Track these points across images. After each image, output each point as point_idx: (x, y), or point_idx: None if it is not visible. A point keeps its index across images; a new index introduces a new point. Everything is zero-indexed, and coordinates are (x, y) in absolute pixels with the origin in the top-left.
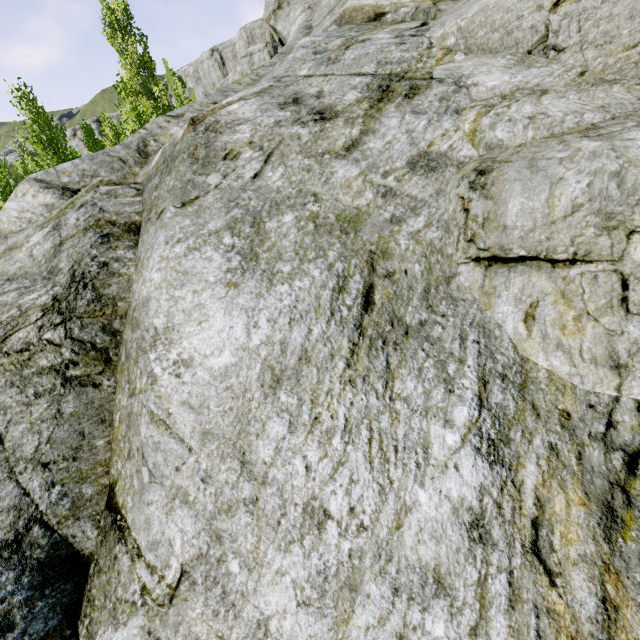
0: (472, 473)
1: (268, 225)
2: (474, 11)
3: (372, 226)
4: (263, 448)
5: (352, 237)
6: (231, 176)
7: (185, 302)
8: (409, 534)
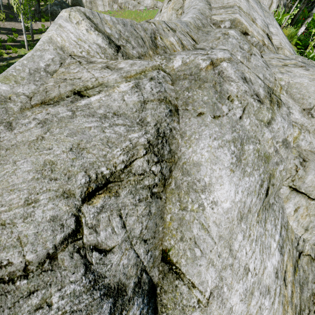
0: (277, 257)
1: (245, 147)
2: (297, 81)
3: (272, 163)
4: (236, 244)
5: (267, 165)
6: (231, 112)
7: (216, 173)
8: (265, 276)
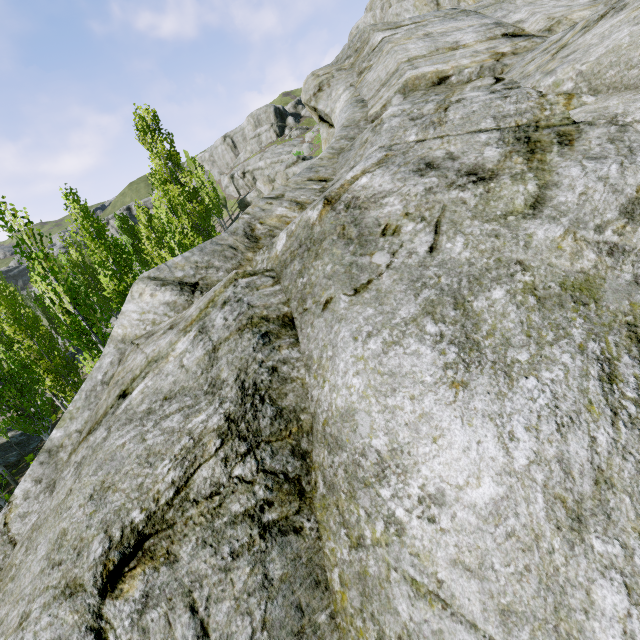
0: None
1: (475, 304)
2: (599, 54)
3: (614, 292)
4: (603, 634)
5: (594, 308)
6: (401, 253)
7: (404, 413)
8: None
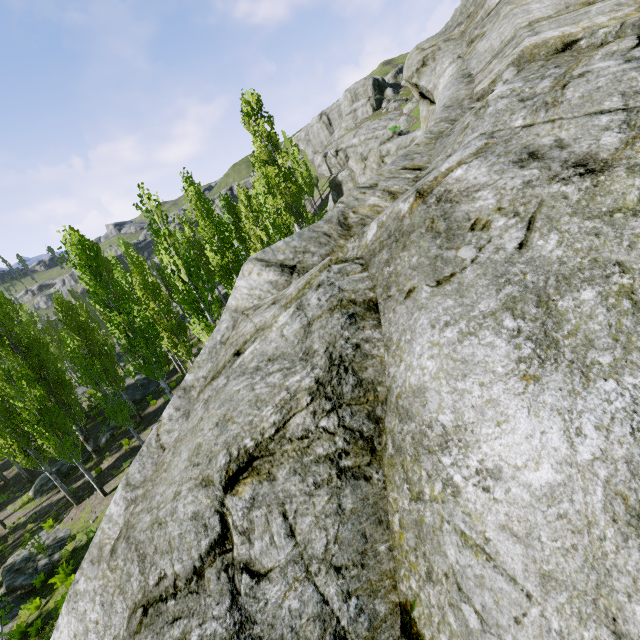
0: None
1: (560, 304)
2: None
3: None
4: None
5: None
6: (487, 248)
7: (472, 396)
8: None
